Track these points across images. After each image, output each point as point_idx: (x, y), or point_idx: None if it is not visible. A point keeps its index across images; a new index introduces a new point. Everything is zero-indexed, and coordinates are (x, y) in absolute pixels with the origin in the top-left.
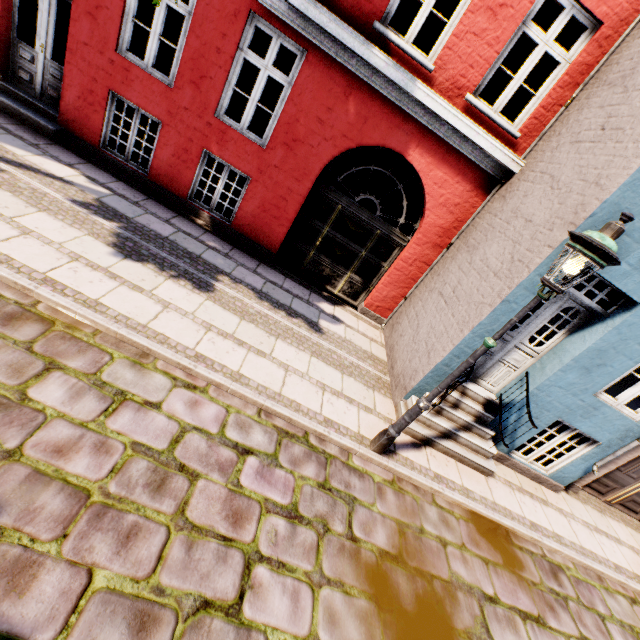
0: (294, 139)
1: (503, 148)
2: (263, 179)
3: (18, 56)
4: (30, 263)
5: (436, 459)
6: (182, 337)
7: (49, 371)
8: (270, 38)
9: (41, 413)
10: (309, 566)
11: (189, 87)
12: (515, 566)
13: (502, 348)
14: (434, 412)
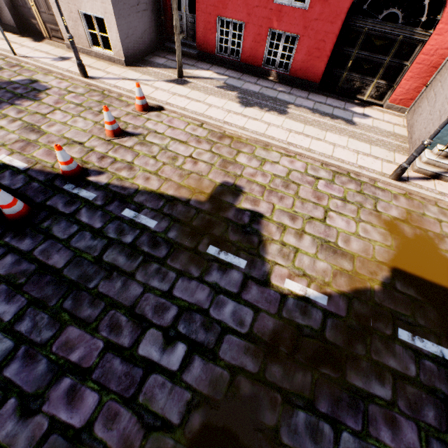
0: None
1: None
2: (307, 33)
3: None
4: (217, 117)
5: (442, 186)
6: (279, 136)
7: (239, 153)
8: None
9: (242, 165)
10: (353, 216)
11: None
12: None
13: None
14: (443, 157)
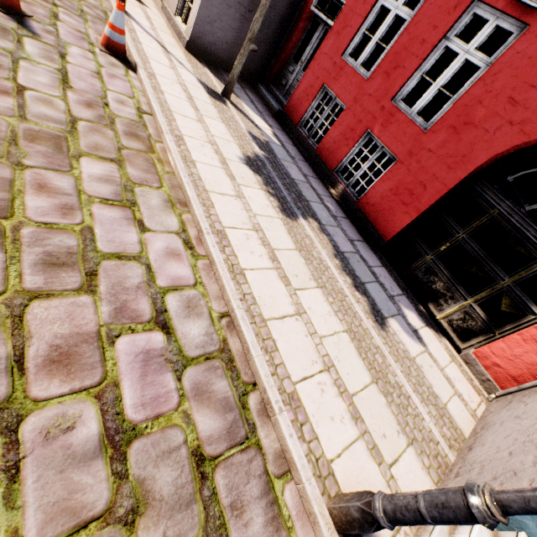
0: (466, 122)
1: None
2: (409, 161)
3: (287, 71)
4: (182, 128)
5: None
6: (225, 215)
7: (112, 162)
8: None
9: (70, 168)
10: (34, 531)
11: (381, 77)
12: None
13: None
14: None
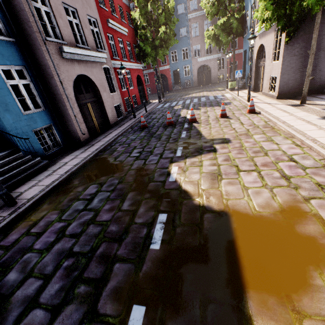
0: None
1: None
2: None
3: None
4: (283, 119)
5: None
6: (313, 135)
7: (261, 134)
8: None
9: (251, 138)
10: (270, 184)
11: None
12: None
13: None
14: None
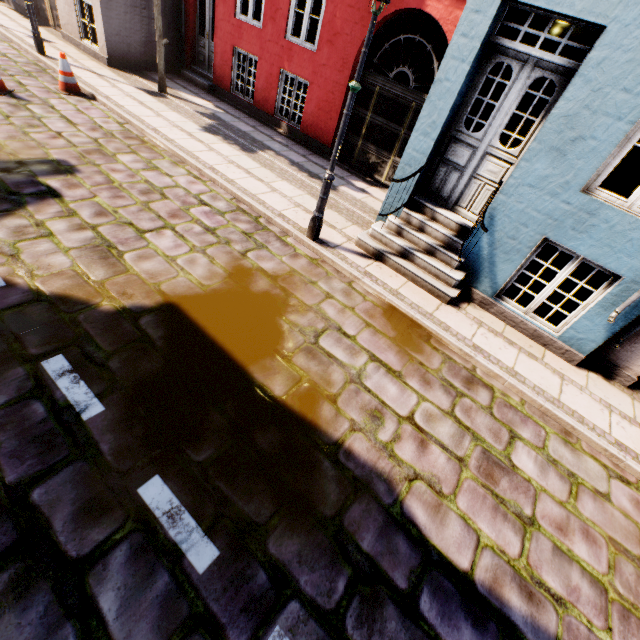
0: (334, 34)
1: None
2: (317, 80)
3: (199, 47)
4: (152, 124)
5: (381, 269)
6: (209, 160)
7: (131, 153)
8: None
9: (117, 161)
10: (199, 245)
11: (270, 23)
12: (408, 347)
13: (472, 159)
14: (395, 234)
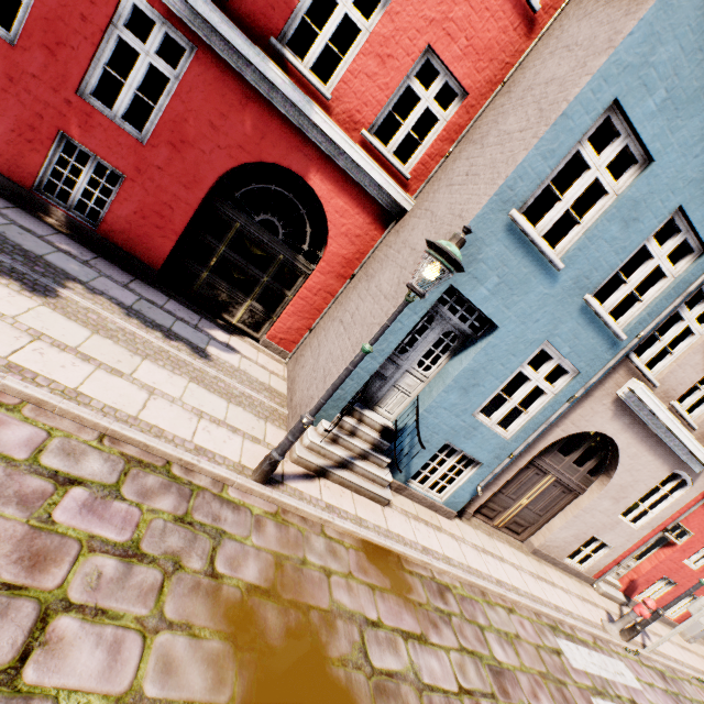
0: (182, 140)
1: (396, 186)
2: (142, 180)
3: None
4: None
5: (330, 490)
6: None
7: None
8: (174, 46)
9: None
10: (144, 610)
11: (40, 51)
12: (403, 589)
13: (395, 372)
14: (330, 441)
